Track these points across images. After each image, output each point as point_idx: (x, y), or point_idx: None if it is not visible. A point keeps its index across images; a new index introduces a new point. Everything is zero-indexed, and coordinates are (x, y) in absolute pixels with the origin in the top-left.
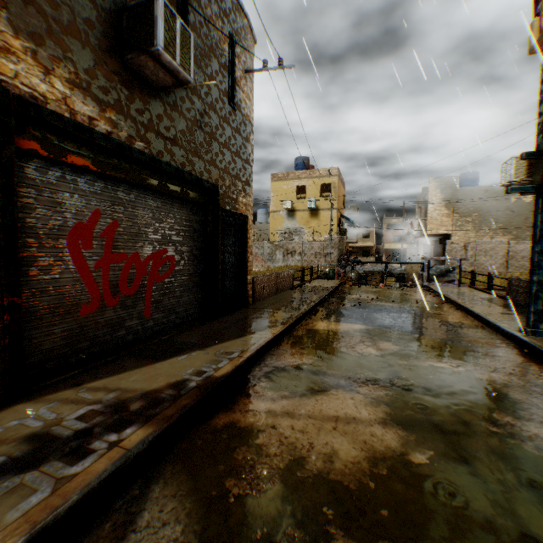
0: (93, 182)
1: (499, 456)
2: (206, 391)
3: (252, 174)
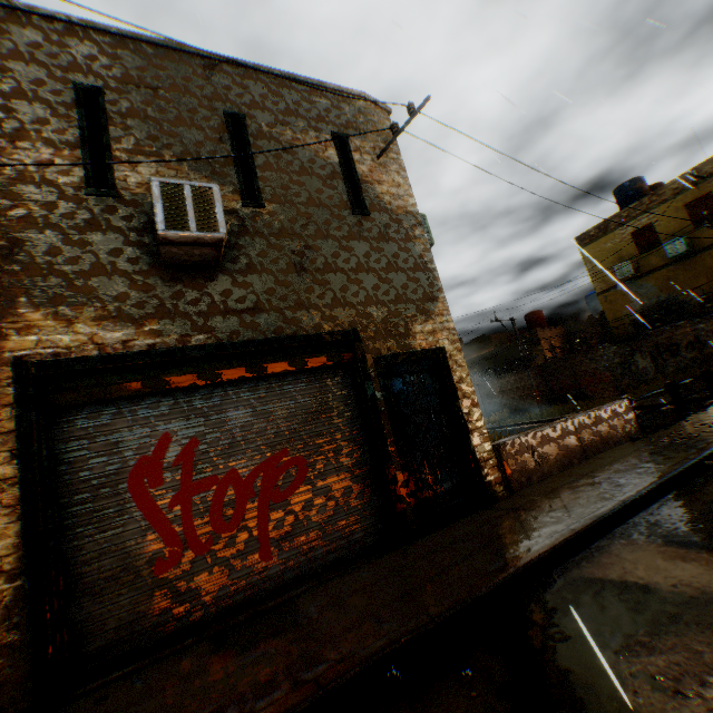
0: (158, 404)
1: None
2: None
3: (436, 280)
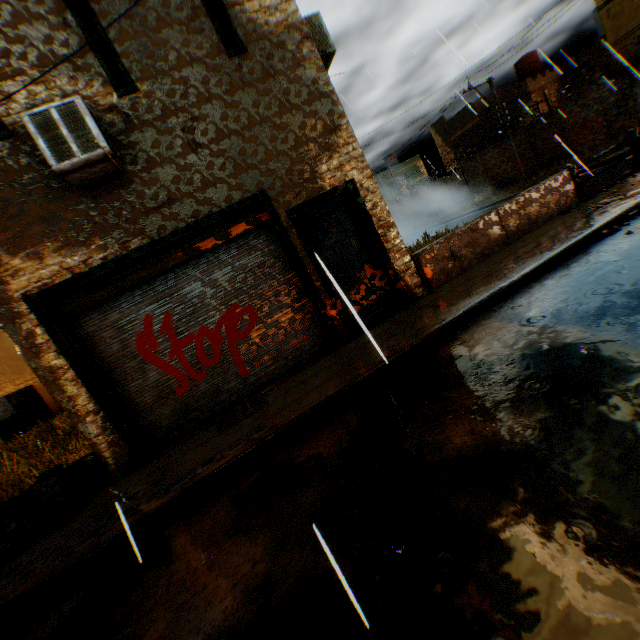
0: (132, 297)
1: None
2: (179, 493)
3: (336, 106)
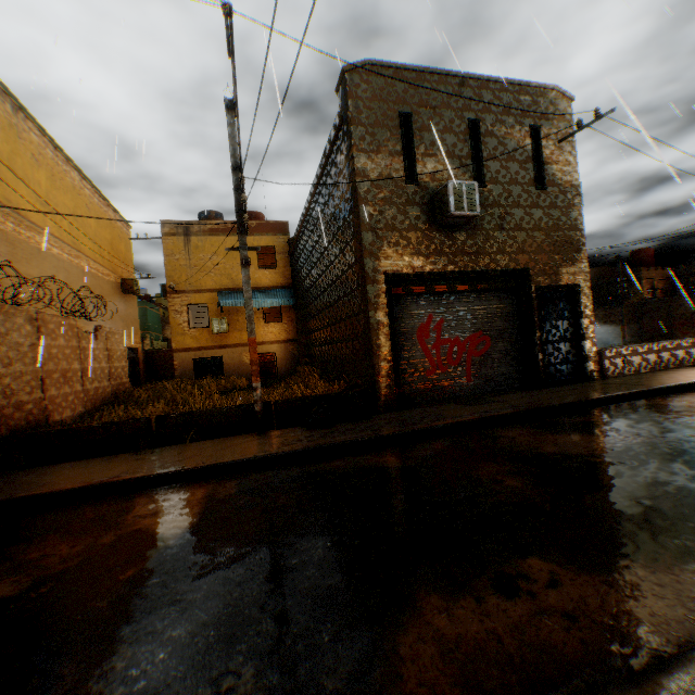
0: (427, 299)
1: (670, 472)
2: (482, 418)
3: (582, 237)
